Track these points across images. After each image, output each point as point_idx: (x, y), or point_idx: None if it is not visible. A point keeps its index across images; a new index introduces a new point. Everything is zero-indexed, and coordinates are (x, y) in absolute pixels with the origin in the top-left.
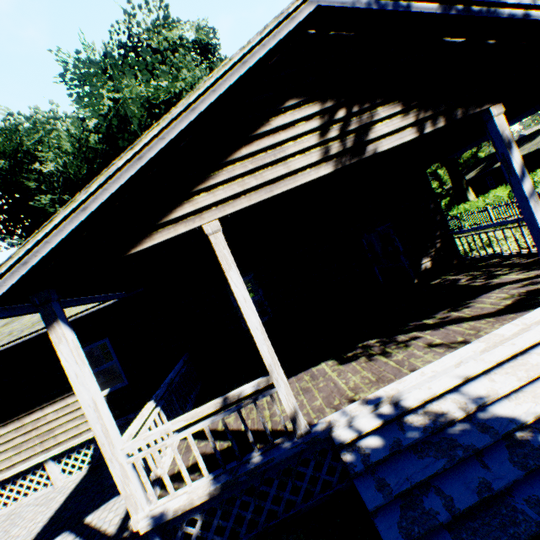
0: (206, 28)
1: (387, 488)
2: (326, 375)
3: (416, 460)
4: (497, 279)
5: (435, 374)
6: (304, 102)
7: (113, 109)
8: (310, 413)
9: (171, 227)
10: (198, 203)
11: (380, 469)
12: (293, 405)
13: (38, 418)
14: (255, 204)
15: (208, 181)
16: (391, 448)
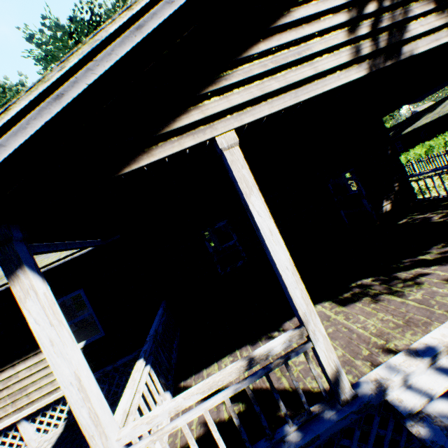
0: None
1: None
2: (330, 318)
3: None
4: None
5: None
6: None
7: None
8: None
9: (175, 139)
10: (208, 110)
11: None
12: (334, 363)
13: (9, 377)
14: (277, 113)
15: (220, 82)
16: None
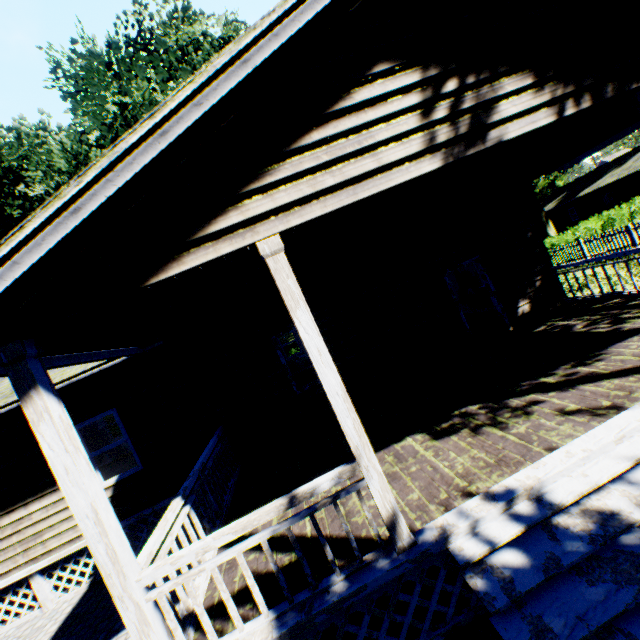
0: (236, 22)
1: (551, 636)
2: (418, 454)
3: (585, 587)
4: (629, 324)
5: (589, 454)
6: (399, 67)
7: (120, 116)
8: (407, 511)
9: (210, 245)
10: (249, 211)
11: (530, 601)
12: (390, 505)
13: (20, 519)
14: (331, 213)
15: (264, 179)
16: (545, 569)
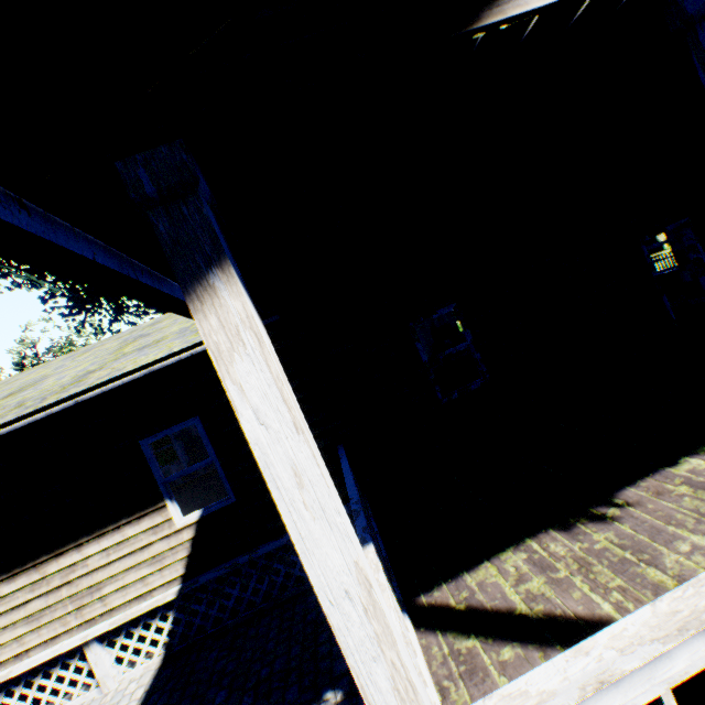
0: None
1: None
2: None
3: None
4: None
5: None
6: None
7: None
8: None
9: None
10: None
11: None
12: None
13: (71, 565)
14: None
15: None
16: None
